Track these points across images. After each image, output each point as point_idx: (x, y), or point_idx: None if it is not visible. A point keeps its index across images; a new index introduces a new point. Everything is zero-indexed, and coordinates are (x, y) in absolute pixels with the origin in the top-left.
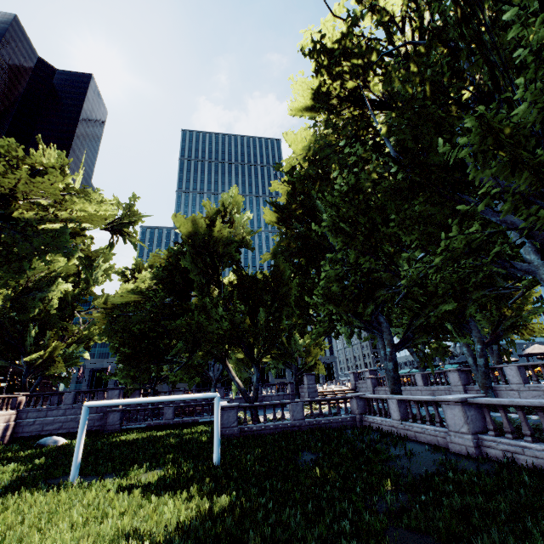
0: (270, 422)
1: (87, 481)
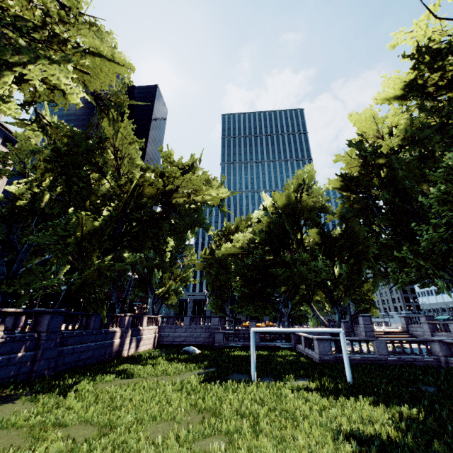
0: (357, 354)
1: (258, 380)
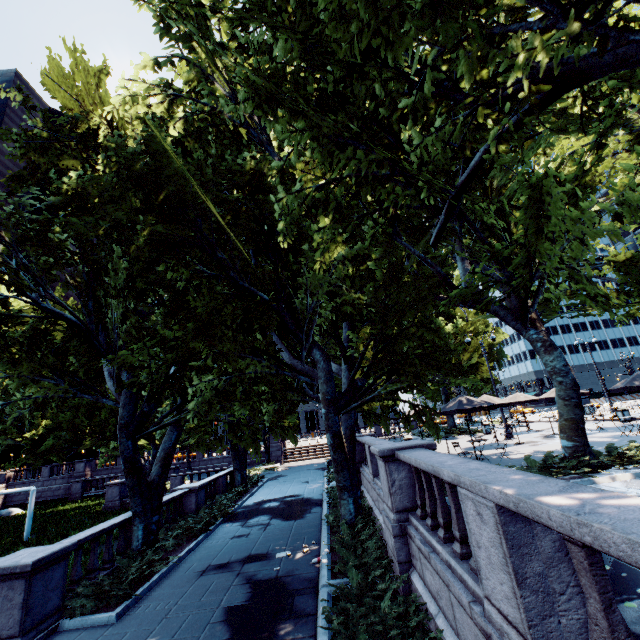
0: None
1: None
